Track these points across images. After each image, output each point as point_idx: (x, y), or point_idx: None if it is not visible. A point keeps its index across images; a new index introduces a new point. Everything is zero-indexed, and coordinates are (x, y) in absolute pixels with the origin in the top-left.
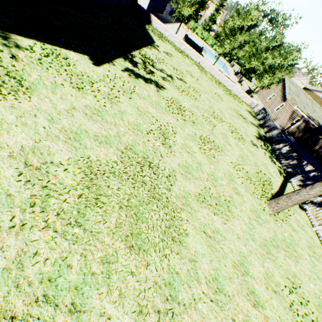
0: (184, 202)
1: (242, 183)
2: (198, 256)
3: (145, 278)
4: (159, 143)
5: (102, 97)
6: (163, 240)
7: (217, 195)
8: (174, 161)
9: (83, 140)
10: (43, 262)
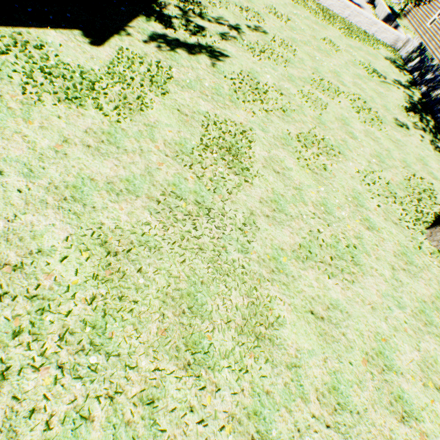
0: (273, 266)
1: (378, 207)
2: (302, 357)
3: (214, 413)
4: (222, 167)
5: (114, 106)
6: (241, 343)
7: (332, 241)
8: (252, 196)
9: (88, 196)
10: (47, 422)
